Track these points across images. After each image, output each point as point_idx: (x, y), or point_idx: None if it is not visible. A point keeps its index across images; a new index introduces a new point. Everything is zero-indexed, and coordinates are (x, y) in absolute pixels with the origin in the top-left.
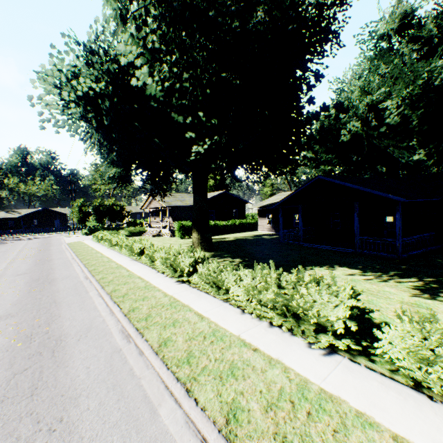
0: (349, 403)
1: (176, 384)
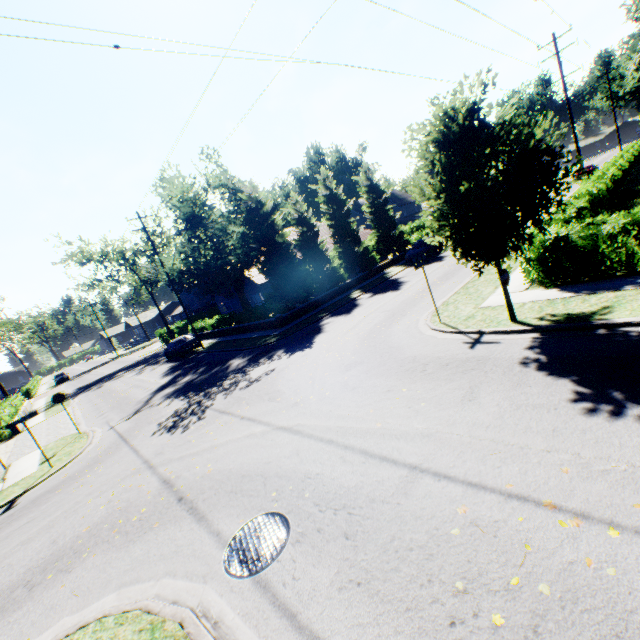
0: None
1: None
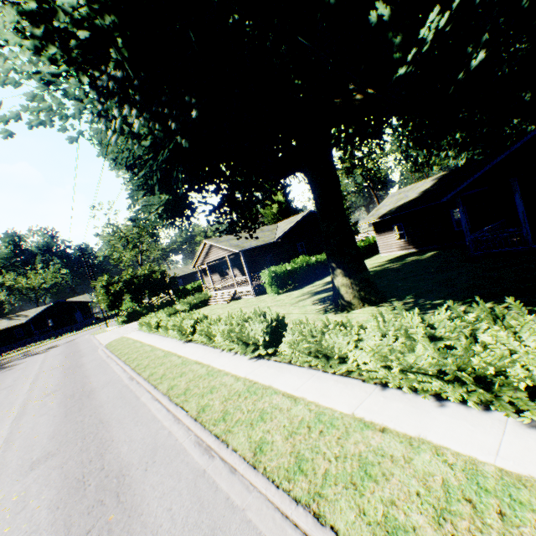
0: None
1: None
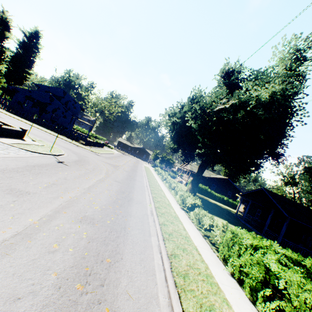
0: (174, 208)
1: (150, 192)
